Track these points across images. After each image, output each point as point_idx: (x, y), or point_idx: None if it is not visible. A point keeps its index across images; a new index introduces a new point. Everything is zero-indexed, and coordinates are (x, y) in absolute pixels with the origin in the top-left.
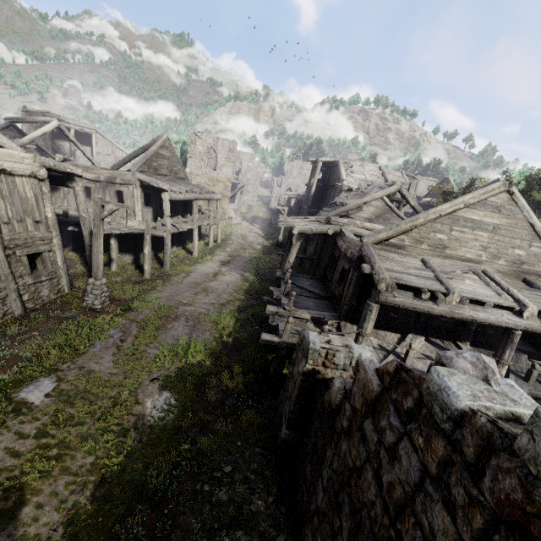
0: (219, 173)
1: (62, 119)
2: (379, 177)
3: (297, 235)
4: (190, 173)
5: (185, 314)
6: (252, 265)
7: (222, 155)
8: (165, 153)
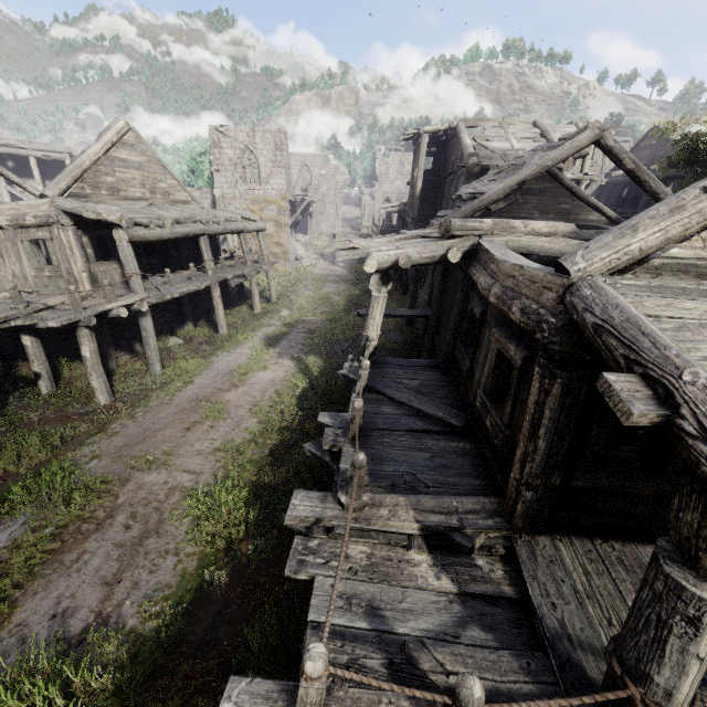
0: (266, 189)
1: (11, 144)
2: (537, 139)
3: (377, 275)
4: (222, 197)
5: (133, 502)
6: (322, 336)
7: (266, 157)
8: (129, 156)
